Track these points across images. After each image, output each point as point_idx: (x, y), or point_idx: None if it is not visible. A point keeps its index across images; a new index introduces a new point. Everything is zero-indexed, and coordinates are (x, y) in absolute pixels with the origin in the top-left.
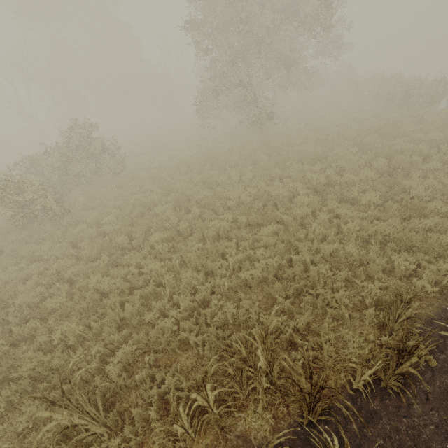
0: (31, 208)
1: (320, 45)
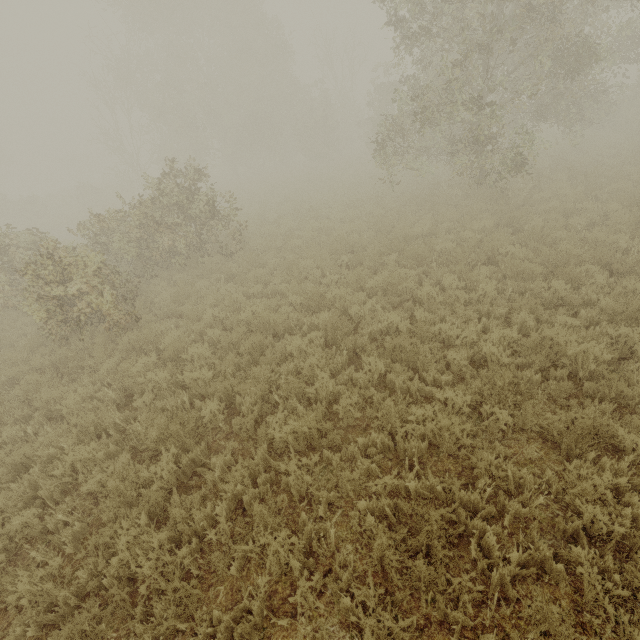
0: (75, 310)
1: (621, 40)
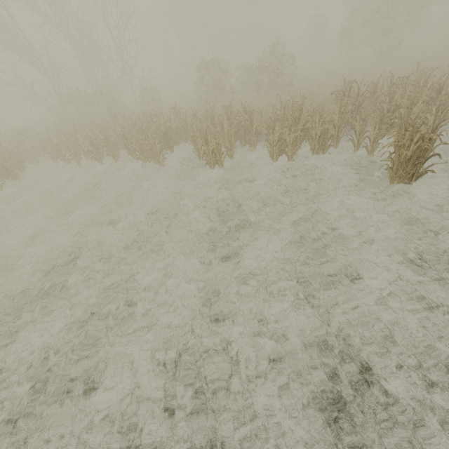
0: (280, 79)
1: None
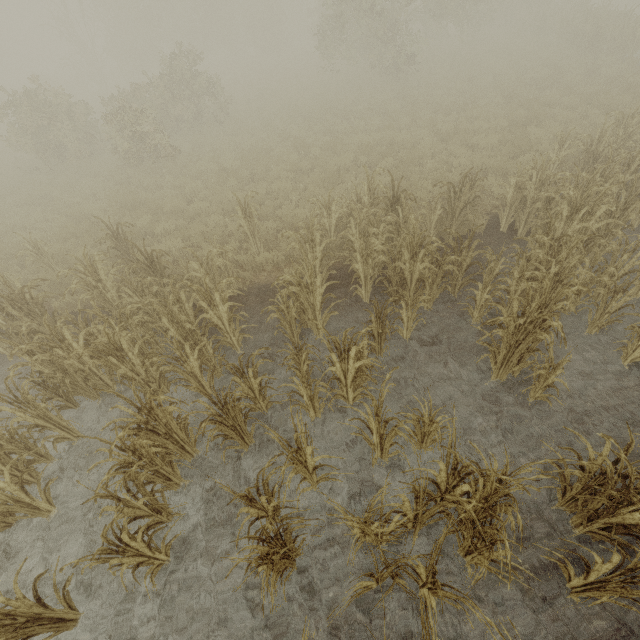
0: (146, 143)
1: None
